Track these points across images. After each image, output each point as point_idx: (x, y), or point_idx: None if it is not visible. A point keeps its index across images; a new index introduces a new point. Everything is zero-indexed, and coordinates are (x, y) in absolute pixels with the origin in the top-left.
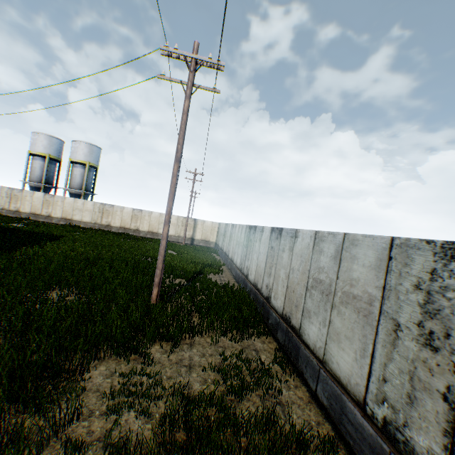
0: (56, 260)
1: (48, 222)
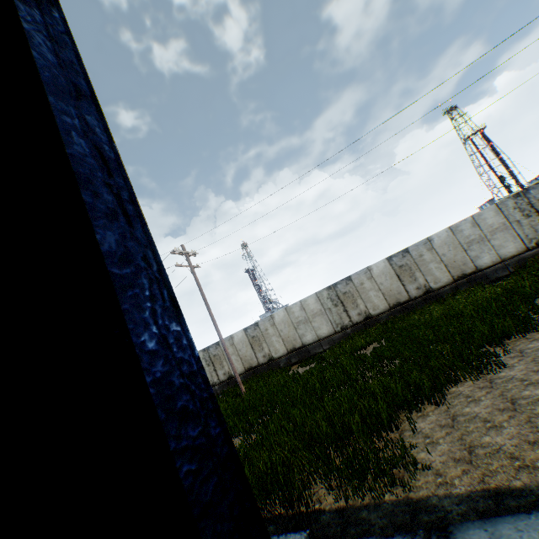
0: None
1: None
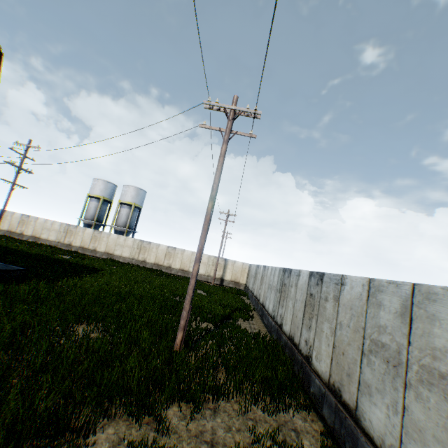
0: (90, 293)
1: (93, 255)
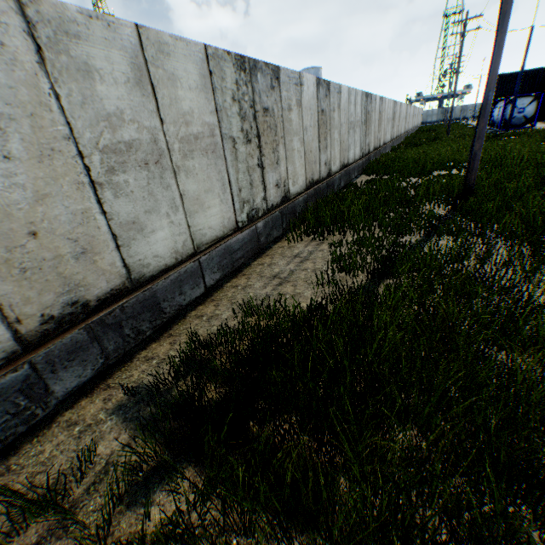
0: None
1: None
